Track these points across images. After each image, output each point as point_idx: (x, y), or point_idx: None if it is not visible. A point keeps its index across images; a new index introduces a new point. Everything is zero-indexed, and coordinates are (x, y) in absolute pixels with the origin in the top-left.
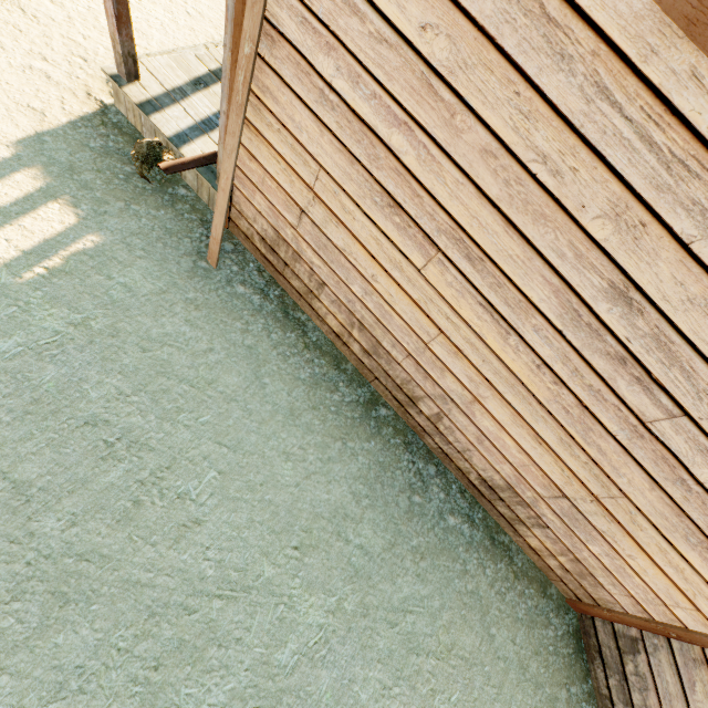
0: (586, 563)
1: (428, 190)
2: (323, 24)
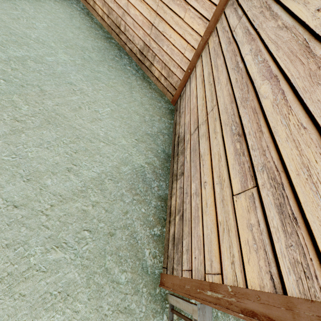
0: (167, 63)
1: None
2: None
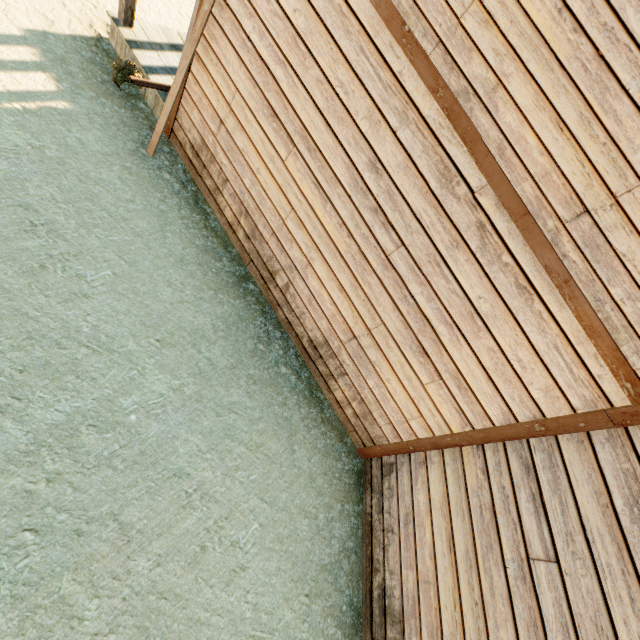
0: (367, 401)
1: (292, 105)
2: (250, 3)
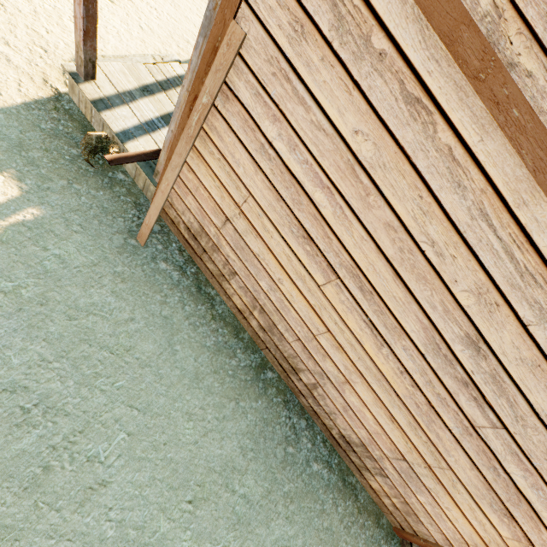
0: (413, 506)
1: (338, 236)
2: (273, 102)
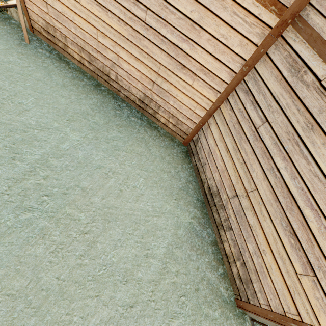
0: (174, 114)
1: None
2: None
